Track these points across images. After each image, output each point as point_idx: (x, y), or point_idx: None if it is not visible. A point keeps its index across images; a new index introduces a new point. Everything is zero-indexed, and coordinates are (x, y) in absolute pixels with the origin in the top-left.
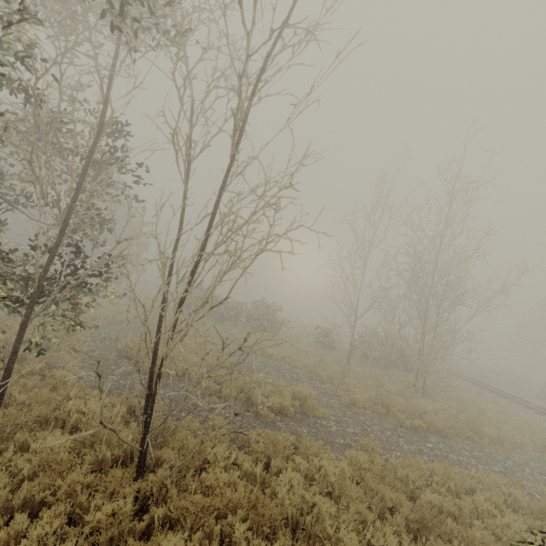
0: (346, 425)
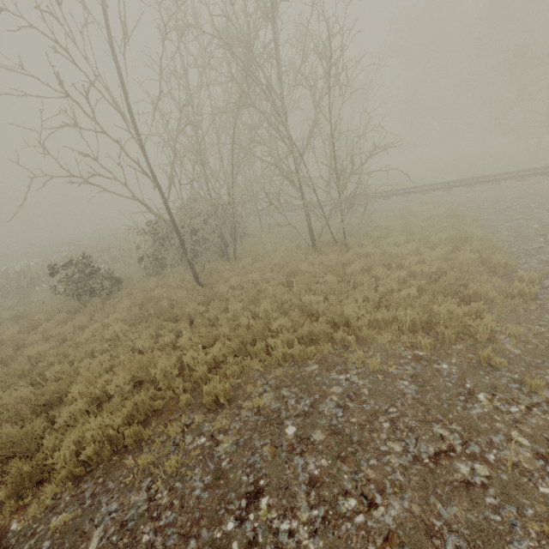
0: None
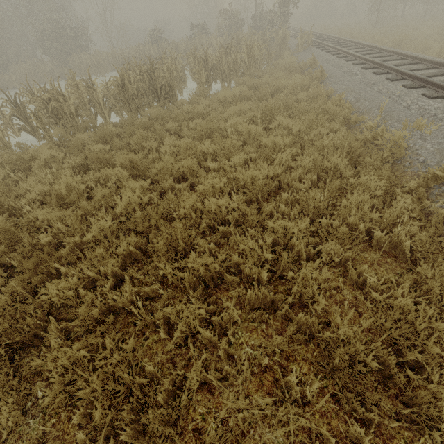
0: None
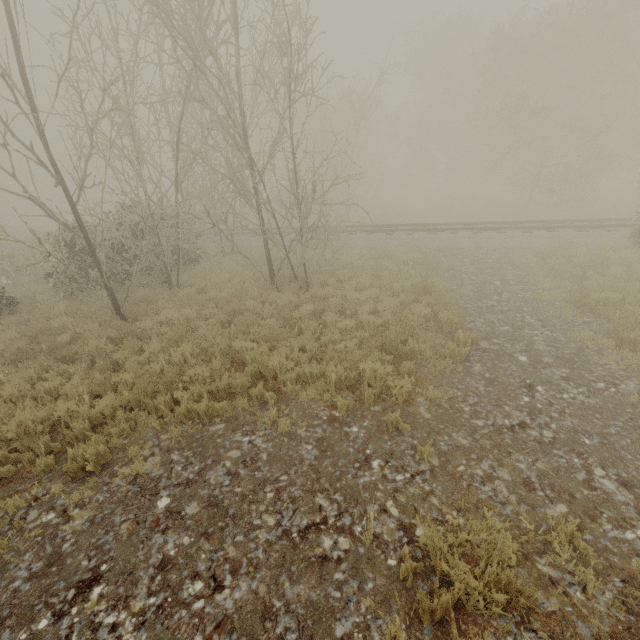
0: (580, 485)
